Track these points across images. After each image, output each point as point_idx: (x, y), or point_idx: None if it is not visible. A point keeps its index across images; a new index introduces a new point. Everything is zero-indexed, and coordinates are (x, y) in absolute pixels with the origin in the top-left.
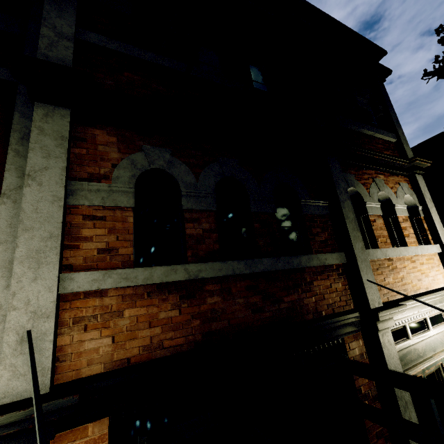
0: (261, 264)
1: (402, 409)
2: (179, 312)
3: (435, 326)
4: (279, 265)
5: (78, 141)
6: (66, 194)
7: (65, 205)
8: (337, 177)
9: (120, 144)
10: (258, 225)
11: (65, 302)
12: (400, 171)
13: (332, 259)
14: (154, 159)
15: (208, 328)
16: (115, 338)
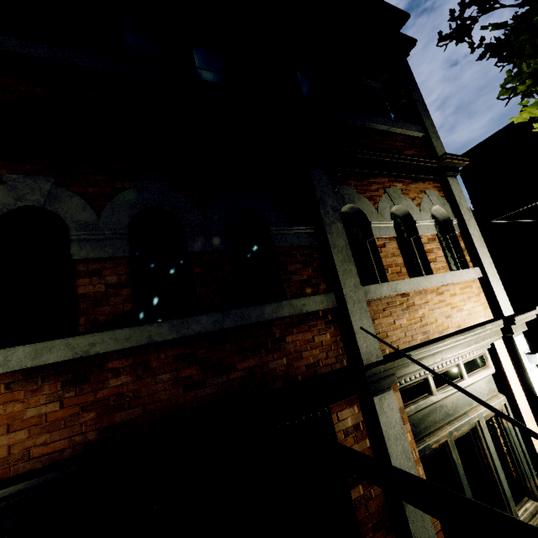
0: (198, 324)
1: None
2: (60, 405)
3: (472, 373)
4: (228, 321)
5: None
6: None
7: None
8: (322, 193)
9: None
10: (200, 269)
11: None
12: (427, 175)
13: (314, 303)
14: (24, 193)
15: (109, 421)
16: None
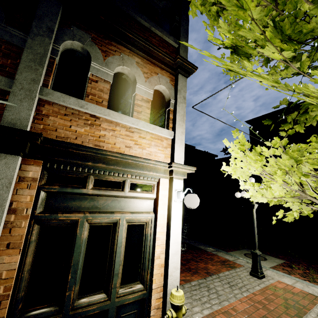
0: None
1: None
2: None
3: (135, 191)
4: None
5: None
6: None
7: None
8: (45, 14)
9: None
10: None
11: None
12: (165, 66)
13: None
14: None
15: None
16: None
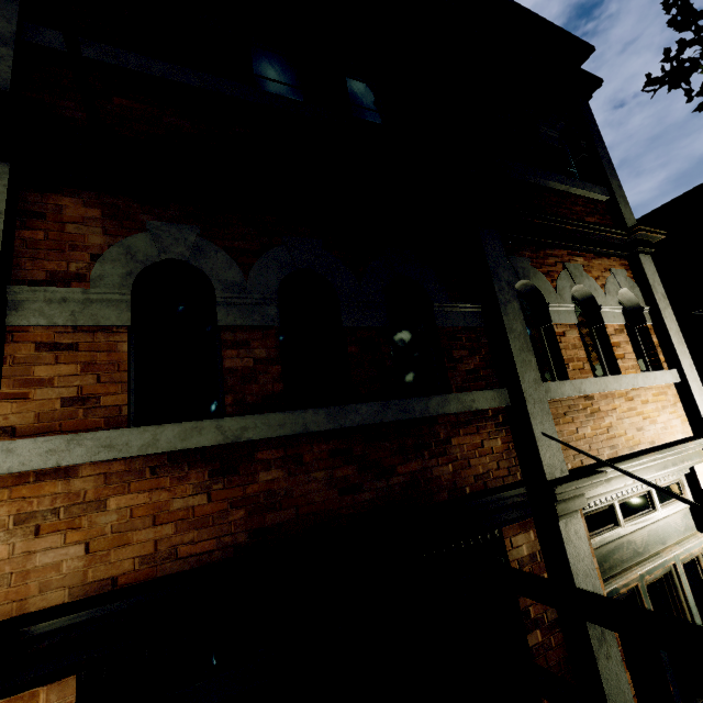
0: (357, 414)
1: (594, 643)
2: (207, 498)
3: (666, 503)
4: (389, 414)
5: (29, 217)
6: (3, 309)
7: (1, 328)
8: (496, 264)
9: (107, 221)
10: (355, 348)
11: (1, 489)
12: (613, 250)
13: (485, 400)
14: (168, 243)
15: (259, 522)
16: (91, 545)
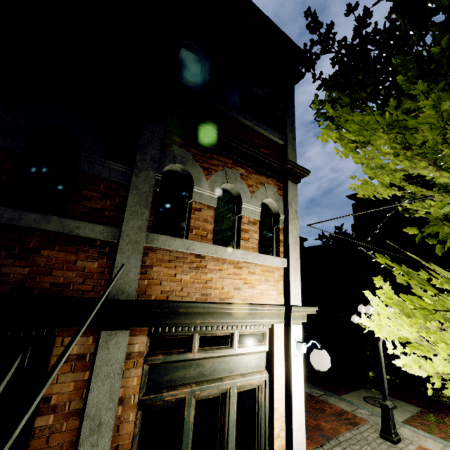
0: None
1: (85, 432)
2: None
3: (245, 345)
4: None
5: None
6: None
7: None
8: (148, 142)
9: None
10: None
11: None
12: (272, 173)
13: (91, 230)
14: None
15: None
16: None
